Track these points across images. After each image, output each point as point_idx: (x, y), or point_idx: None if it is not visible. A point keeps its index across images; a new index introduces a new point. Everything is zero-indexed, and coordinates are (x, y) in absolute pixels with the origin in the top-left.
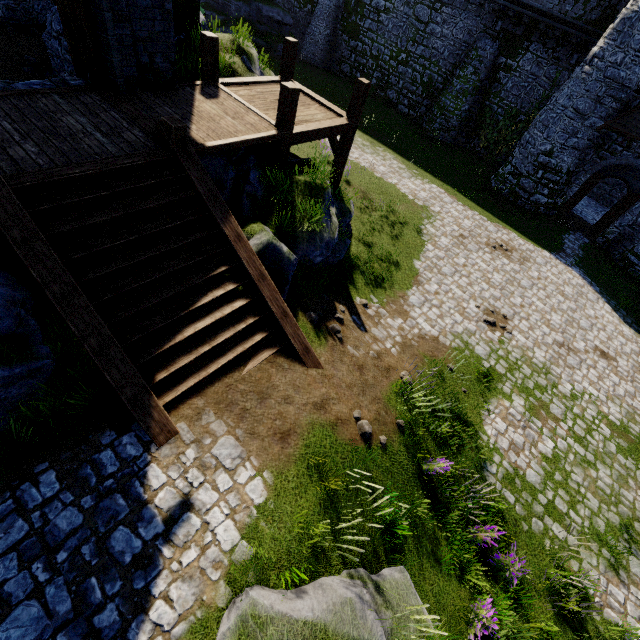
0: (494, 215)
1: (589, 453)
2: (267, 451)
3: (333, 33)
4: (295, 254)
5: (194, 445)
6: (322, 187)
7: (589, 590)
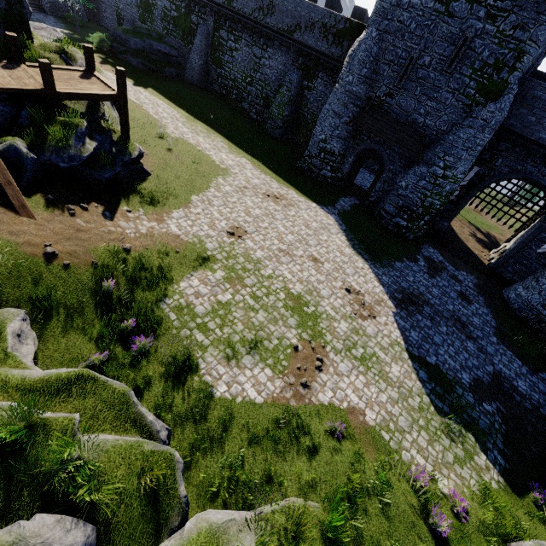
0: (285, 180)
1: (258, 305)
2: None
3: (206, 63)
4: (40, 158)
5: None
6: (76, 125)
7: (201, 366)
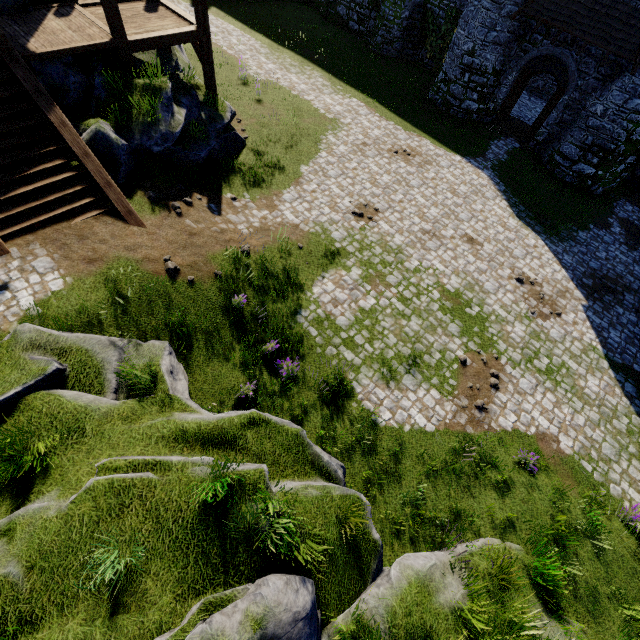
0: (414, 125)
1: (408, 309)
2: (75, 268)
3: None
4: (131, 143)
5: (20, 260)
6: (159, 87)
7: (357, 390)
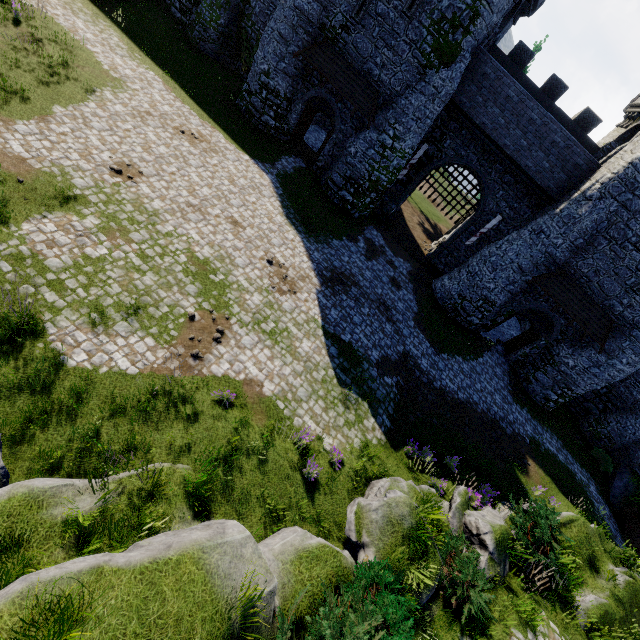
0: (212, 117)
1: (146, 266)
2: None
3: None
4: None
5: None
6: None
7: (49, 331)
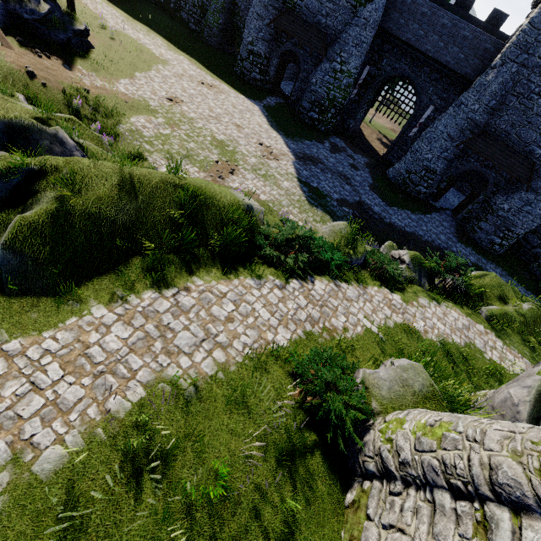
0: (219, 77)
1: (190, 140)
2: None
3: None
4: (8, 6)
5: None
6: None
7: (149, 159)
